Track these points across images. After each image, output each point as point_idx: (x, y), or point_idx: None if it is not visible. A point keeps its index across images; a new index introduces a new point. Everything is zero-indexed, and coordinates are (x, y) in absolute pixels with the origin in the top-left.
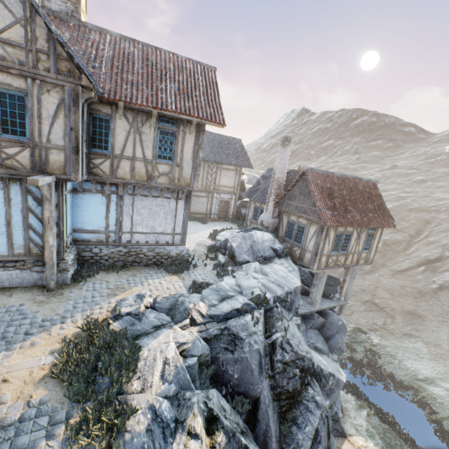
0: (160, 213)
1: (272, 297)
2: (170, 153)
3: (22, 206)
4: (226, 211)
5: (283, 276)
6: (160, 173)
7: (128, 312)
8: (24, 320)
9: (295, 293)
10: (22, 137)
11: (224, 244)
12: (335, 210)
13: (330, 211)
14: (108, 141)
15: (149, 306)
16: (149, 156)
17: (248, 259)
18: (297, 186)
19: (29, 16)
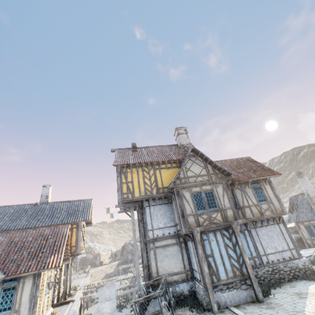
0: (273, 236)
1: None
2: (263, 197)
3: (223, 244)
4: None
5: None
6: (264, 209)
7: None
8: None
9: None
10: (215, 208)
11: None
12: None
13: None
14: (235, 201)
15: None
16: (255, 202)
17: None
18: None
19: (205, 165)
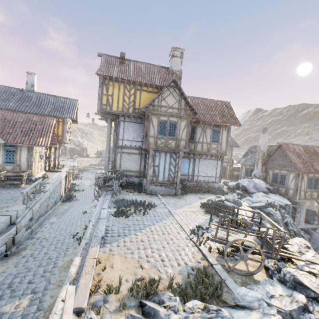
0: (210, 167)
1: (278, 205)
2: (216, 139)
3: (169, 162)
4: (224, 173)
5: (279, 199)
6: (212, 148)
7: (219, 200)
8: (179, 202)
9: (289, 207)
10: (173, 137)
11: (236, 186)
12: (305, 164)
13: (301, 164)
14: (194, 136)
15: (224, 200)
16: (208, 141)
17: (254, 191)
18: (276, 153)
19: (180, 99)
